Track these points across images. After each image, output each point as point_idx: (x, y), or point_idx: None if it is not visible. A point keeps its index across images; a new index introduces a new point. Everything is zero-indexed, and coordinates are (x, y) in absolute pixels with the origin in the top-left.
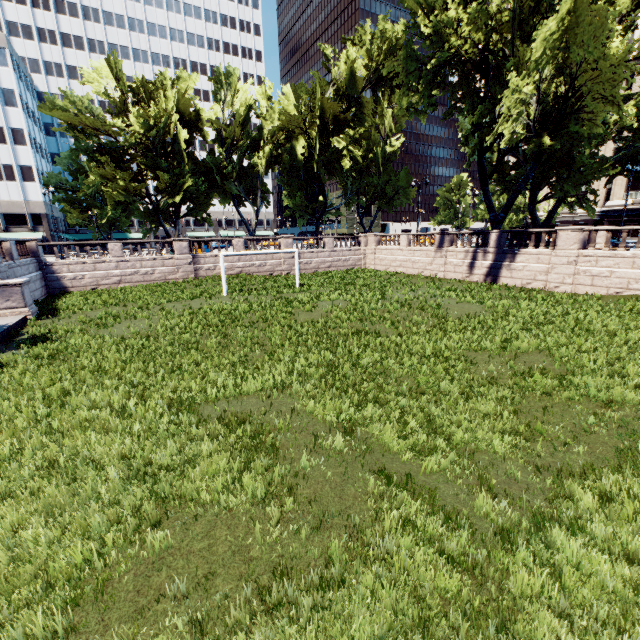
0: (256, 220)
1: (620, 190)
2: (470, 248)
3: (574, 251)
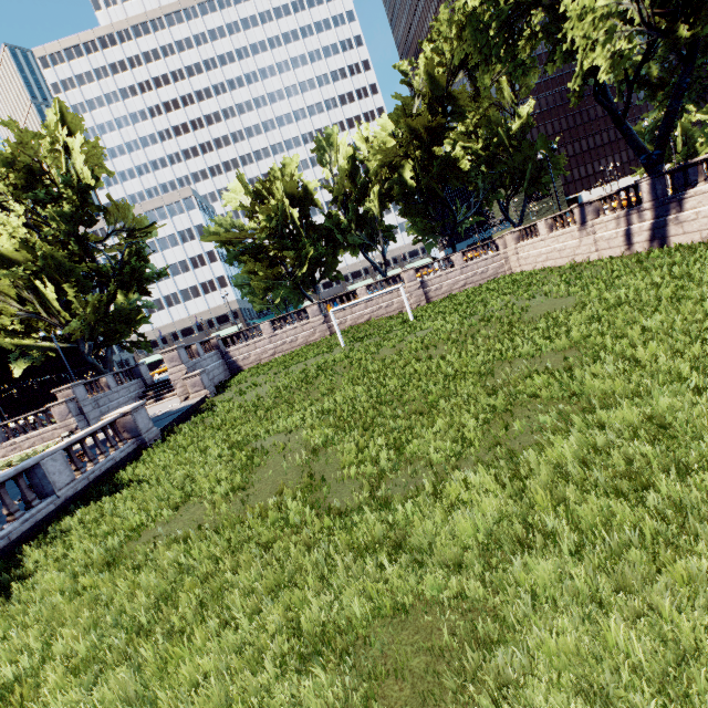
0: (383, 261)
1: None
2: (620, 212)
3: None
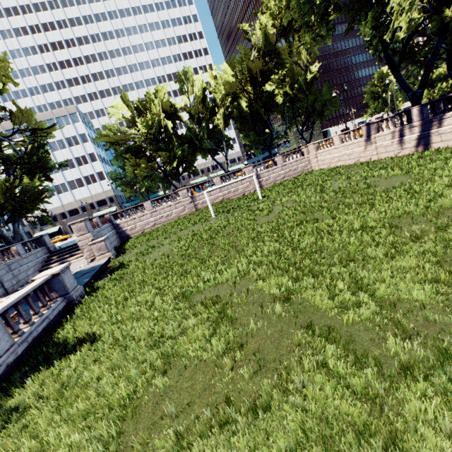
0: (226, 161)
1: None
2: (395, 128)
3: None
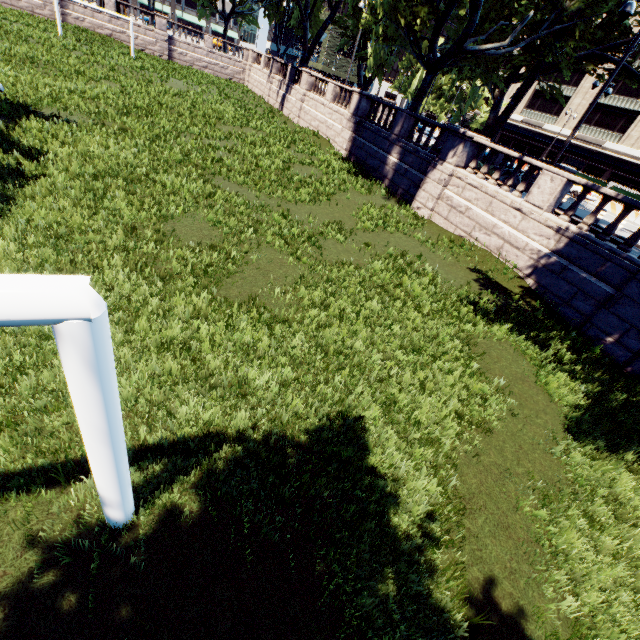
0: None
1: (522, 105)
2: (281, 78)
3: (303, 91)
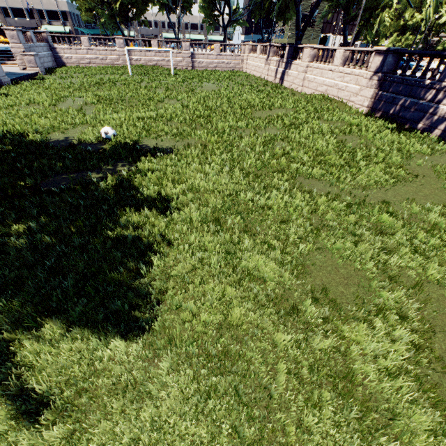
0: (177, 26)
1: None
2: (279, 58)
3: (306, 63)
